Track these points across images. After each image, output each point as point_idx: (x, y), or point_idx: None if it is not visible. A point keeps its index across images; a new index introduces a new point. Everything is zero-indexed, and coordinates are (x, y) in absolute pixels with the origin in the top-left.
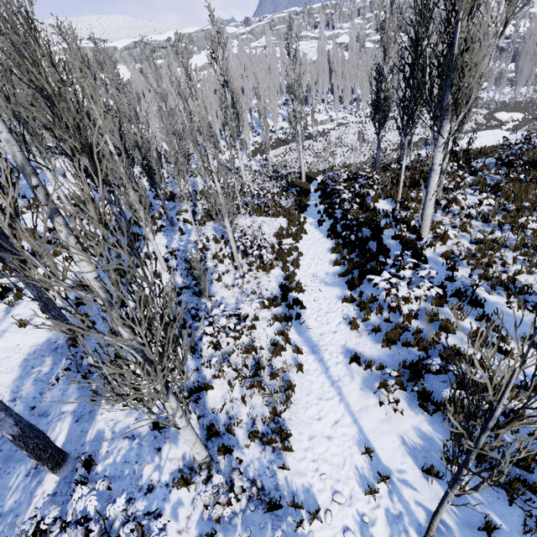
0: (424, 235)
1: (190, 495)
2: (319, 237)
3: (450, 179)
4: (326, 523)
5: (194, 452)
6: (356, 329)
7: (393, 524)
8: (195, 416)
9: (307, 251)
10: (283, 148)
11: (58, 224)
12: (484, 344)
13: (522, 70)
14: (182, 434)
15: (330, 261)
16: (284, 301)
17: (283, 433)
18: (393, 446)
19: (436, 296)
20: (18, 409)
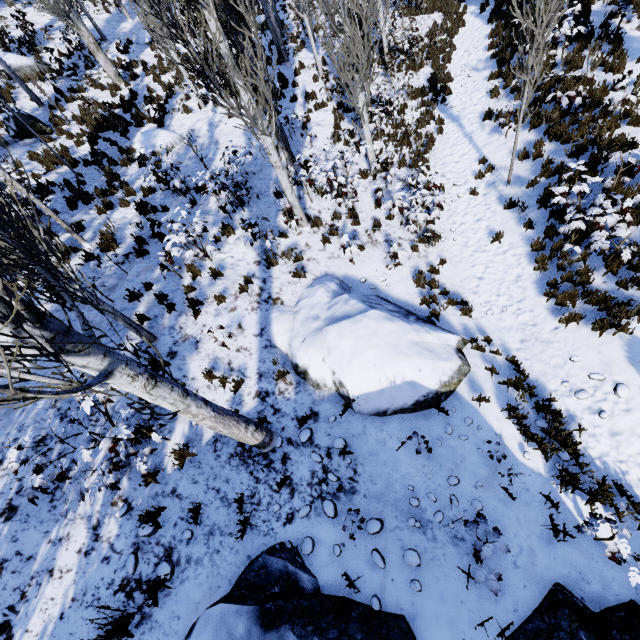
0: None
1: (365, 182)
2: (478, 26)
3: None
4: (447, 194)
5: (369, 151)
6: (495, 97)
7: (489, 186)
8: (363, 156)
9: (462, 44)
10: None
11: None
12: (598, 61)
13: None
14: (365, 130)
15: (485, 48)
16: (431, 91)
17: (424, 158)
18: (502, 155)
19: (579, 40)
20: (255, 150)
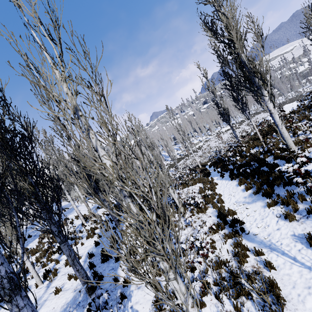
0: (293, 148)
1: None
2: (226, 183)
3: (285, 125)
4: None
5: None
6: (293, 219)
7: None
8: None
9: (223, 192)
10: (182, 161)
11: (91, 134)
12: None
13: (281, 88)
14: None
15: (242, 190)
16: (225, 224)
17: None
18: None
19: None
20: None
